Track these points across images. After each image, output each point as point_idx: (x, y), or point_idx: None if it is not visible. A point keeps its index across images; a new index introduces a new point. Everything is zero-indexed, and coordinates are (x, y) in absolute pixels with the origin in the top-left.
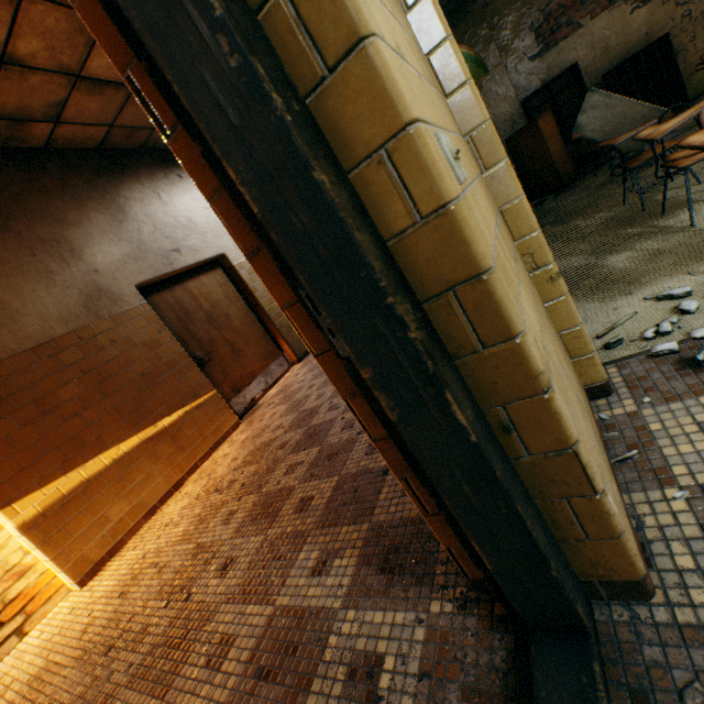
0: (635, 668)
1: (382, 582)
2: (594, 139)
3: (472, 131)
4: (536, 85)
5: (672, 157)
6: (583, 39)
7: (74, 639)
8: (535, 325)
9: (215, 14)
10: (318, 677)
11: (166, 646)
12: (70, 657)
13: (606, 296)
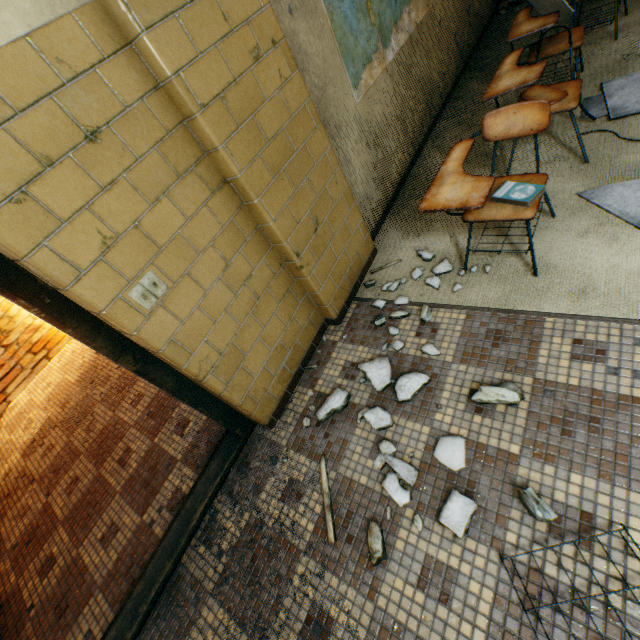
0: (252, 448)
1: None
2: None
3: (230, 178)
4: None
5: (528, 94)
6: None
7: (76, 371)
8: (223, 339)
9: None
10: (169, 421)
11: (117, 389)
12: (76, 379)
13: (408, 230)
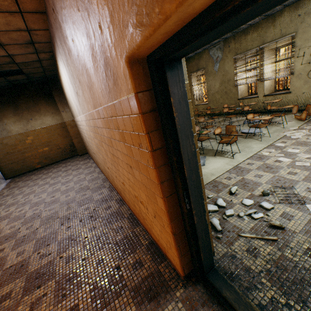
0: (221, 269)
1: (154, 304)
2: None
3: None
4: None
5: None
6: None
7: None
8: None
9: (193, 142)
10: None
11: None
12: None
13: None
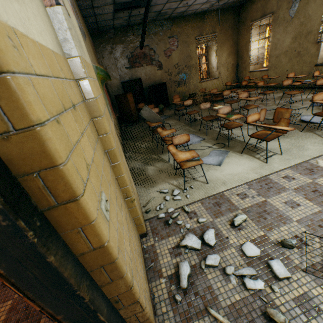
0: None
1: None
2: (145, 118)
3: (108, 149)
4: (127, 78)
5: (165, 139)
6: (143, 70)
7: None
8: (128, 247)
9: None
10: None
11: None
12: None
13: (147, 186)
